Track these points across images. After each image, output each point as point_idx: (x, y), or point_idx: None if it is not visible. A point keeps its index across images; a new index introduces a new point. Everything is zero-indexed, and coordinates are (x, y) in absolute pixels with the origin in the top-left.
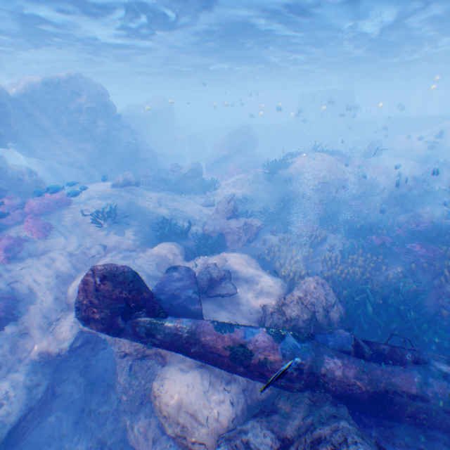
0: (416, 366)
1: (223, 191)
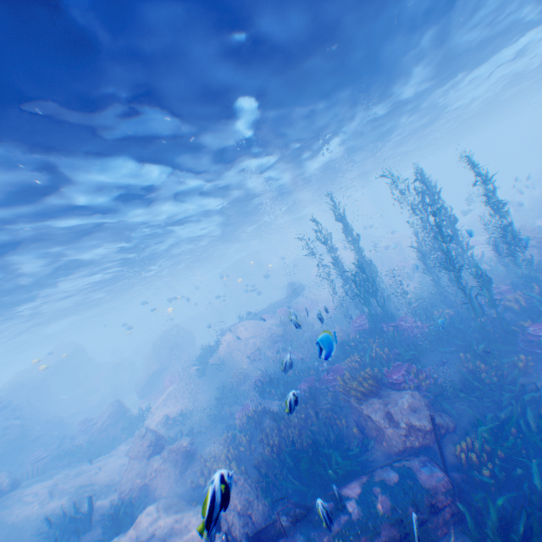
0: (298, 525)
1: (155, 417)
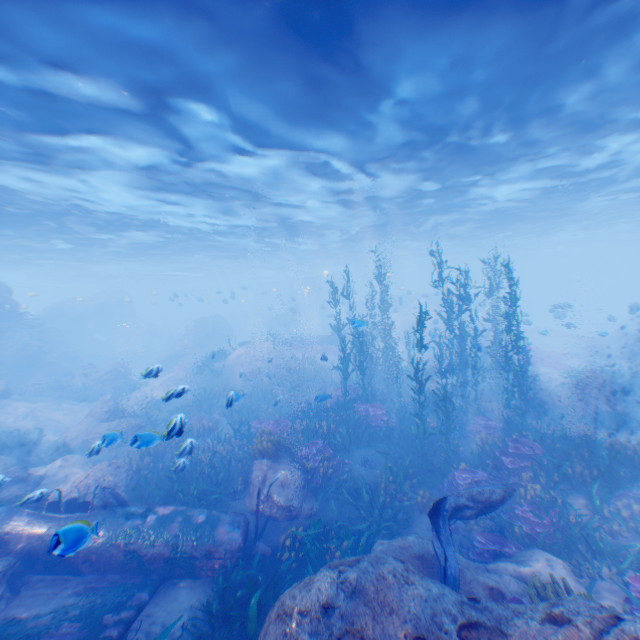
0: (107, 511)
1: (143, 392)
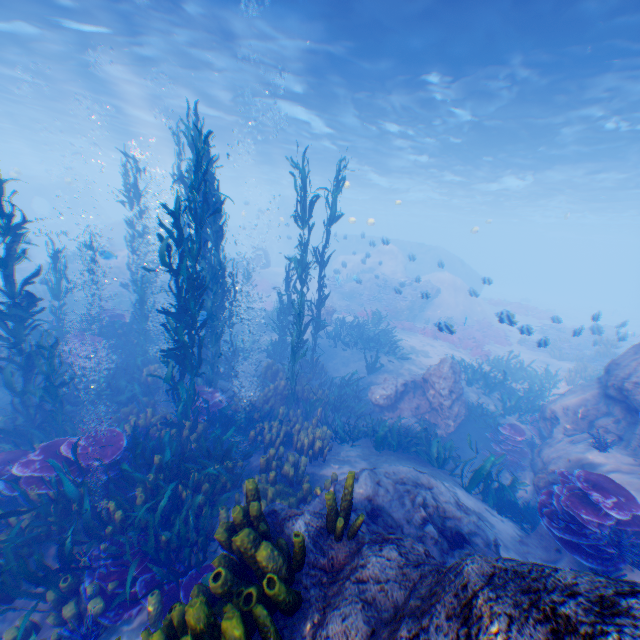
0: None
1: None
